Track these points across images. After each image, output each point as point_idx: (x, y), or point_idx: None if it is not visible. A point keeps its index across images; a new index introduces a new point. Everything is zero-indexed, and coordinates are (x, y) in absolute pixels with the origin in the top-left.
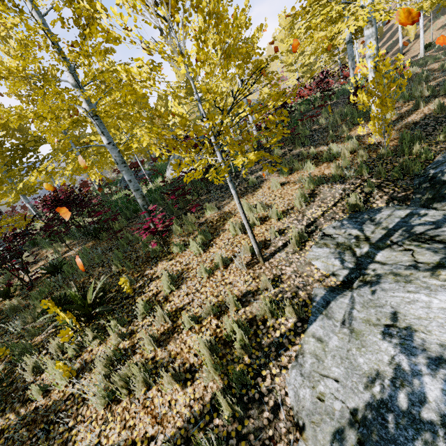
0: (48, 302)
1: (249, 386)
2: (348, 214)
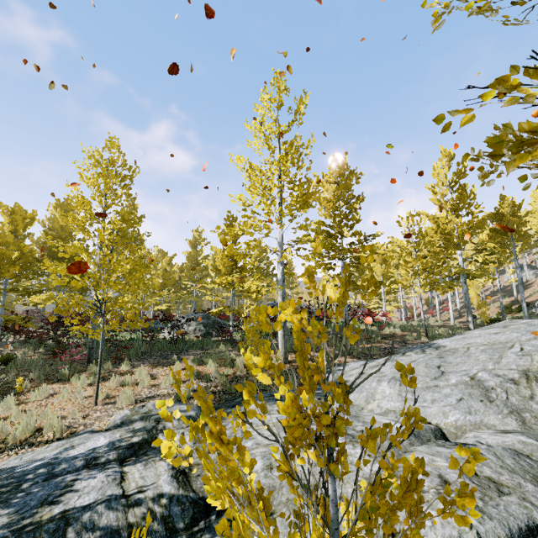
0: None
1: None
2: (174, 400)
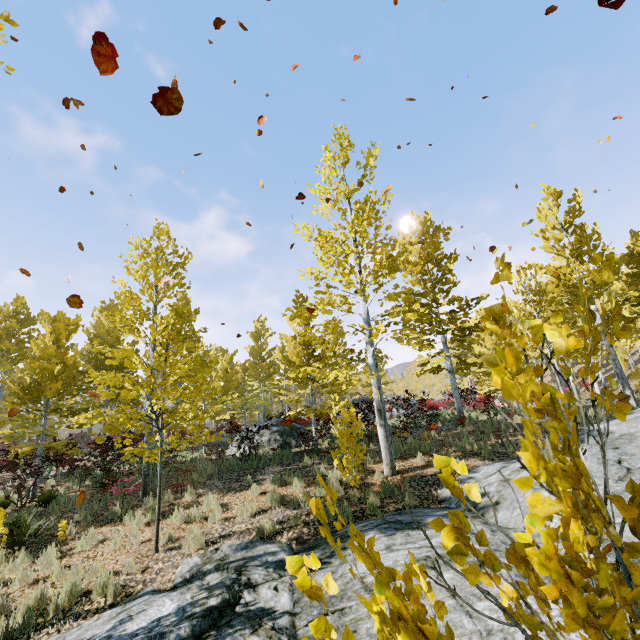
0: (3, 510)
1: (26, 631)
2: (256, 538)
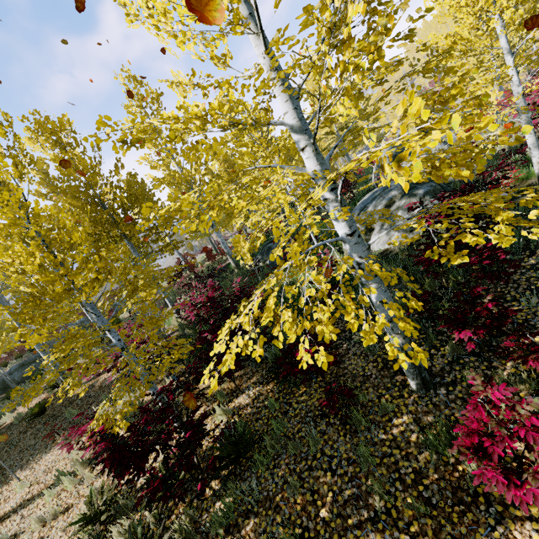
0: None
1: None
2: None
